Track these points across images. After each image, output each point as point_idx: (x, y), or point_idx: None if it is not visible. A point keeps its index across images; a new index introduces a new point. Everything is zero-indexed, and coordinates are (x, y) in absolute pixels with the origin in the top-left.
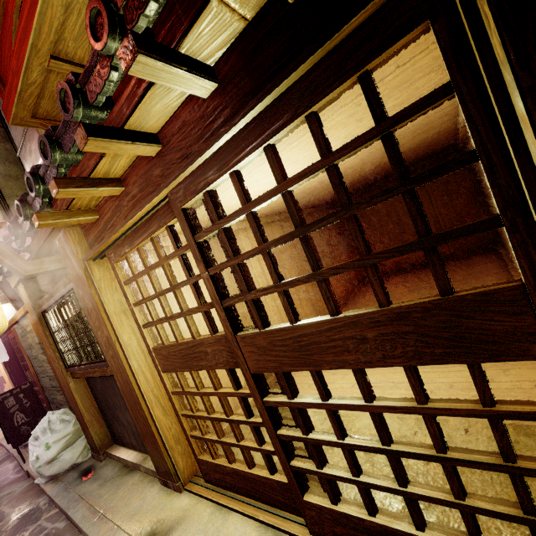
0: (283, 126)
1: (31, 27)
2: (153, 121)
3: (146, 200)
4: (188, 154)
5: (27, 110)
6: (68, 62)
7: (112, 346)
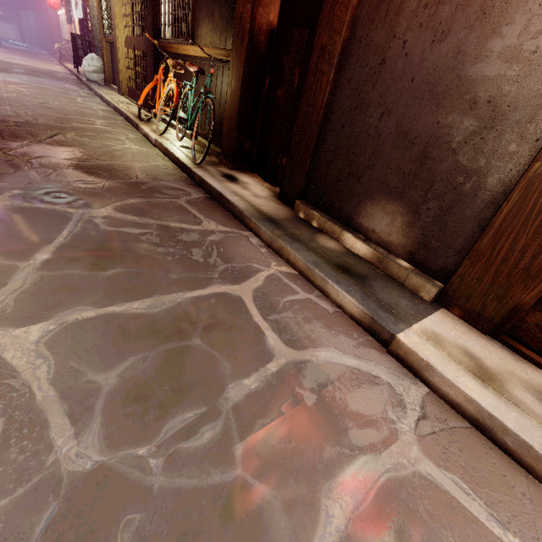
0: None
1: None
2: None
3: None
4: None
5: None
6: None
7: (115, 28)
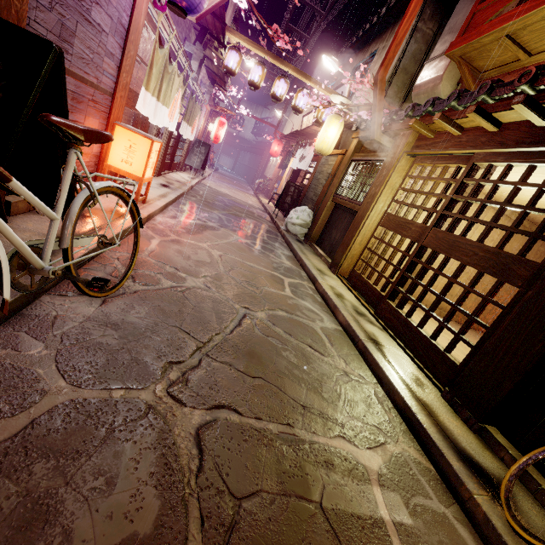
0: (544, 162)
1: (513, 19)
2: (507, 118)
3: (464, 148)
4: (504, 143)
5: (461, 52)
6: (512, 40)
7: (373, 198)
